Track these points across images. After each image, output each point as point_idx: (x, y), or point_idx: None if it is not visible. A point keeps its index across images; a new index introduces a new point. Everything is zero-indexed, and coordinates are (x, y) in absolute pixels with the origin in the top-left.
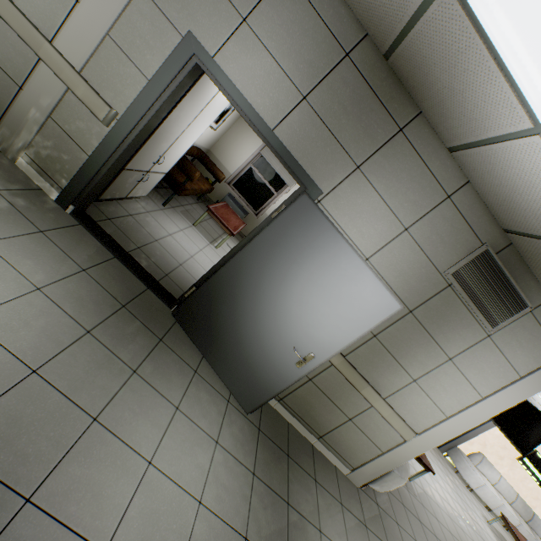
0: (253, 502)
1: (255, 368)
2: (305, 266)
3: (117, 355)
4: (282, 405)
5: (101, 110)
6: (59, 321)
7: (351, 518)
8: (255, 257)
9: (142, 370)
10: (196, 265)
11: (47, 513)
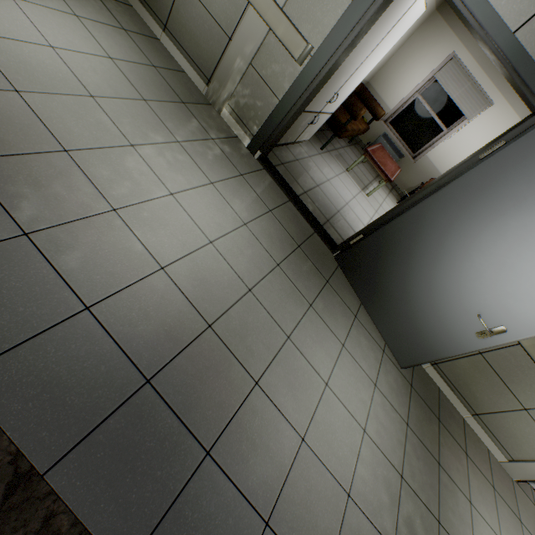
0: (406, 449)
1: (420, 327)
2: (520, 222)
3: (297, 288)
4: (435, 370)
5: (298, 47)
6: (259, 253)
7: (503, 505)
8: (445, 207)
9: (315, 305)
10: (350, 213)
11: (267, 396)
